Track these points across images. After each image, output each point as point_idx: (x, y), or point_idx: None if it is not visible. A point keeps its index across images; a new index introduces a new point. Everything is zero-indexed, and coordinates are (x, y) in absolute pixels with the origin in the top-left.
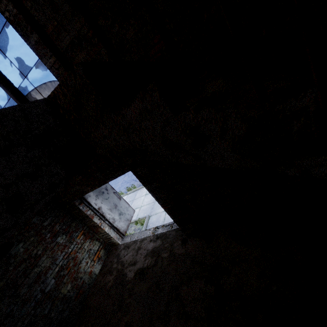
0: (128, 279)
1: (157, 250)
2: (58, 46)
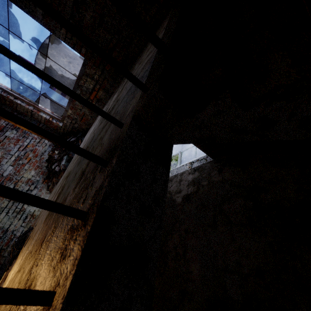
0: (178, 203)
1: (197, 180)
2: (64, 12)
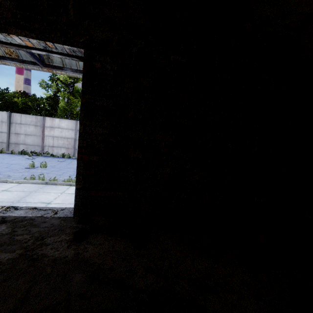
0: None
1: None
2: None
